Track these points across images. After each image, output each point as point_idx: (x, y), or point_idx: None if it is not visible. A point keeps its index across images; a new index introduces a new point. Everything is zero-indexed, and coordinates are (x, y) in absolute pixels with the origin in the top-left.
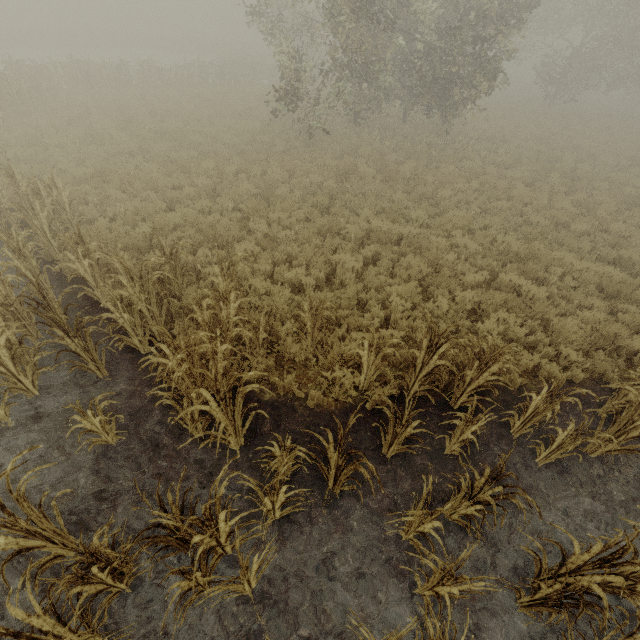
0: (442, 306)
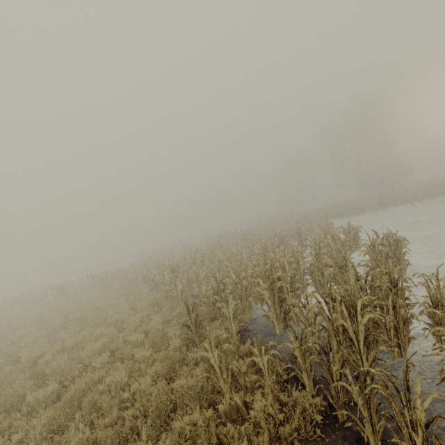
0: None
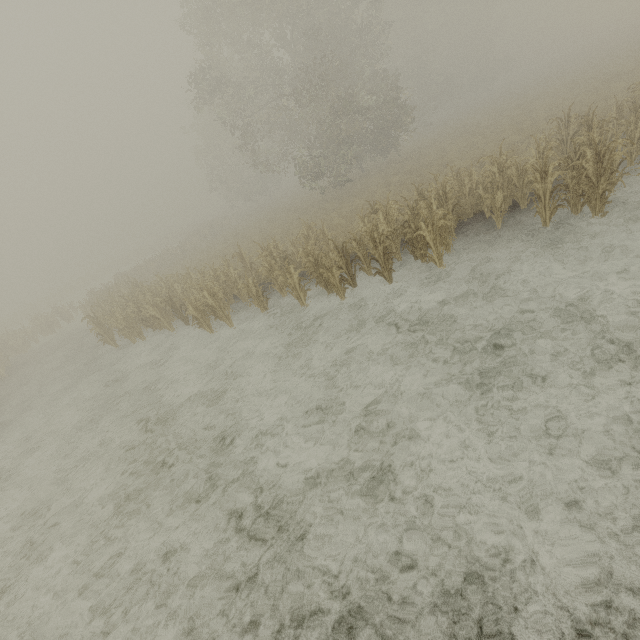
0: (530, 154)
